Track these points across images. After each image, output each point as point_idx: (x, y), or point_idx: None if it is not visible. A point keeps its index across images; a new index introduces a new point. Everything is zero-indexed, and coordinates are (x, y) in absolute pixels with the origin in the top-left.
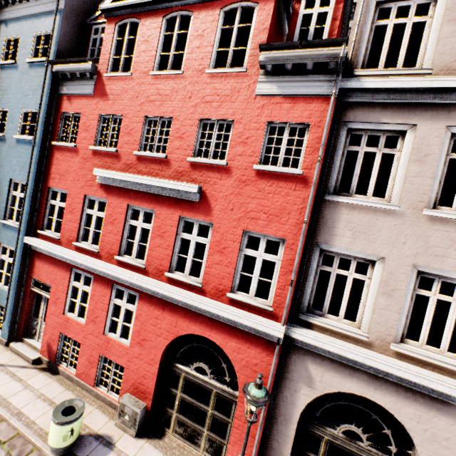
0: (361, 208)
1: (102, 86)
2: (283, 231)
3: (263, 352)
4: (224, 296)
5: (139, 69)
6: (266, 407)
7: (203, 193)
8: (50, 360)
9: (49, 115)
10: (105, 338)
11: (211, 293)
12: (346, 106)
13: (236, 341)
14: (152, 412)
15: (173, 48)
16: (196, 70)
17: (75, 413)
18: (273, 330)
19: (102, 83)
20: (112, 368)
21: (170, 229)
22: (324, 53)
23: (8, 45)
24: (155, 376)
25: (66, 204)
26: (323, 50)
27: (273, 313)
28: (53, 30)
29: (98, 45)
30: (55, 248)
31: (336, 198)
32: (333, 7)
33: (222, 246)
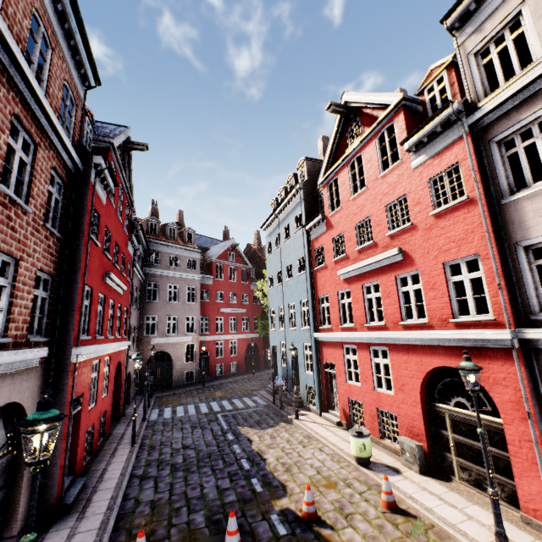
0: (541, 192)
1: (329, 222)
2: (473, 248)
3: (505, 363)
4: (449, 324)
5: (344, 201)
6: (535, 424)
7: (404, 252)
8: (347, 423)
9: (309, 255)
10: (376, 393)
11: (437, 326)
12: (484, 130)
13: (476, 361)
14: (433, 458)
15: (357, 178)
16: (373, 181)
17: (363, 434)
18: (498, 334)
19: (329, 221)
20: (388, 419)
21: (392, 288)
22: (442, 117)
23: (285, 231)
24: (421, 416)
25: (329, 302)
26: (441, 116)
27: (497, 321)
28: (301, 210)
29: (323, 203)
30: (330, 333)
31: (511, 198)
32: (446, 80)
33: (431, 284)
